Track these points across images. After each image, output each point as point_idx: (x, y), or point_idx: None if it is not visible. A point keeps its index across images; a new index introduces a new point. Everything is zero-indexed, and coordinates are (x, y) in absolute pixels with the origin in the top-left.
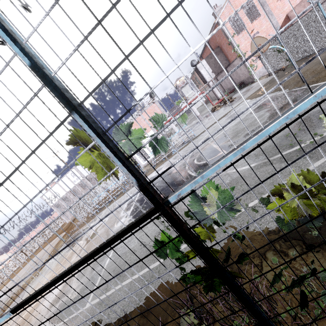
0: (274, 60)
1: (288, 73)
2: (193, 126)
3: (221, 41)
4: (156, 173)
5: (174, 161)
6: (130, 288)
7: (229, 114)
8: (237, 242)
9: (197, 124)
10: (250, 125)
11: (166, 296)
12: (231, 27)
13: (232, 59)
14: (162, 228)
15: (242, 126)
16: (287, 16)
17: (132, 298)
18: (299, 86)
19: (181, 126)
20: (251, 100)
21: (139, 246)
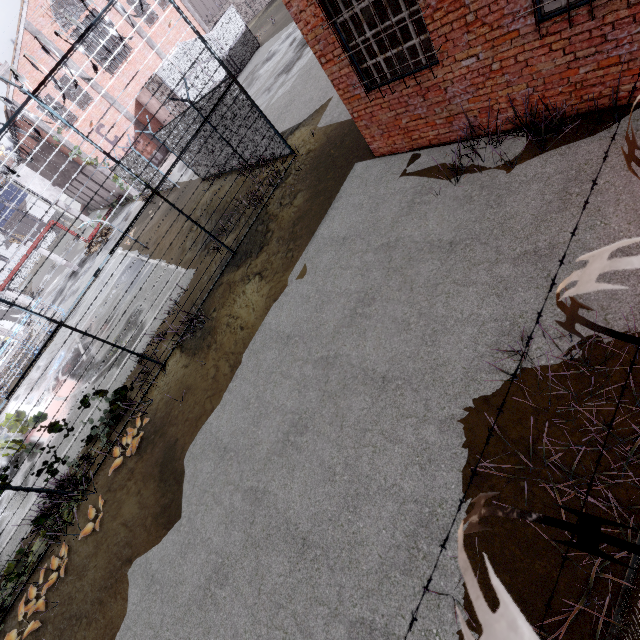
0: (138, 183)
1: (152, 213)
2: (66, 283)
3: (42, 133)
4: (11, 409)
5: (37, 377)
6: (1, 556)
7: (102, 276)
8: (74, 456)
9: (70, 281)
10: (108, 311)
11: (32, 528)
12: (47, 116)
13: (81, 163)
14: (26, 484)
15: (104, 310)
16: (138, 101)
17: (5, 558)
18: (146, 253)
19: (49, 273)
20: (122, 253)
21: (3, 520)
